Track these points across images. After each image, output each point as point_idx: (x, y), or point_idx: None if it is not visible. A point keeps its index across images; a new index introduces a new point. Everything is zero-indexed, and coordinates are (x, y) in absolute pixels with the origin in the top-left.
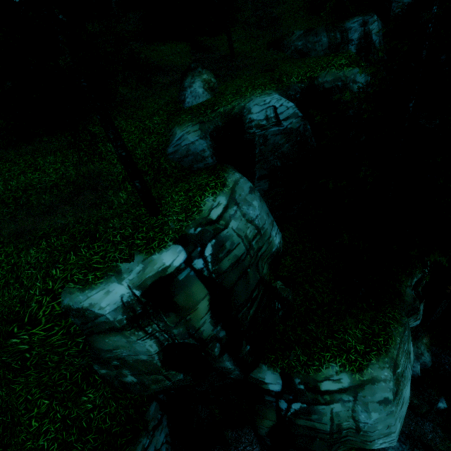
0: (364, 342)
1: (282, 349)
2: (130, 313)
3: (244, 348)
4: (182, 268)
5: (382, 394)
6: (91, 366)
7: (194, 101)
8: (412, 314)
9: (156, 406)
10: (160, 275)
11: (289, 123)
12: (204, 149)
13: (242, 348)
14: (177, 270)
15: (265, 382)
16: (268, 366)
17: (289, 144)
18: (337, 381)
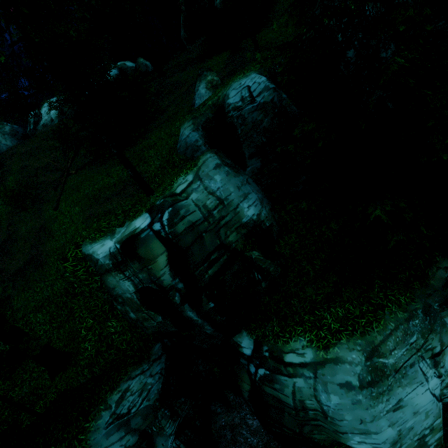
0: (342, 321)
1: (262, 319)
2: (114, 260)
3: (205, 303)
4: (145, 229)
5: (343, 377)
6: (112, 302)
7: (200, 102)
8: None
9: (160, 346)
10: (131, 234)
11: (262, 98)
12: (196, 140)
13: (203, 303)
14: (141, 231)
15: (241, 345)
16: (248, 333)
17: (269, 118)
18: (301, 355)
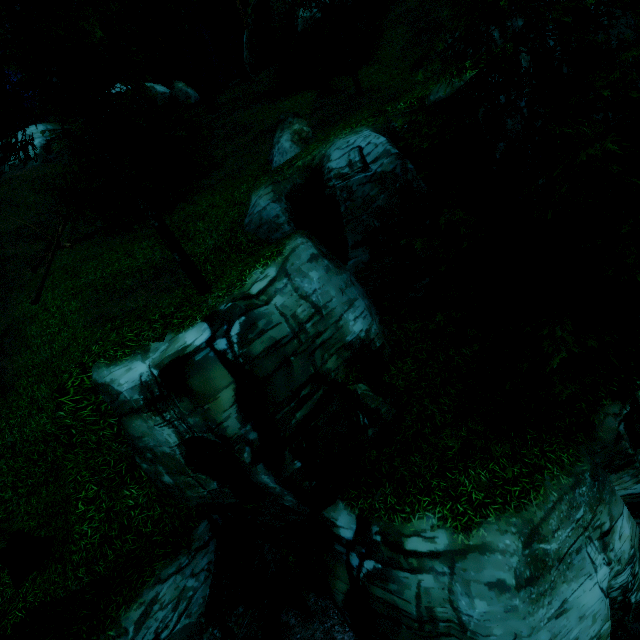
0: (487, 490)
1: (368, 484)
2: (147, 394)
3: (289, 463)
4: (202, 347)
5: (494, 573)
6: (134, 458)
7: (281, 159)
8: (622, 466)
9: (206, 525)
10: (178, 355)
11: (380, 166)
12: (277, 215)
13: (285, 462)
14: (196, 350)
15: (336, 524)
16: (346, 505)
17: (386, 194)
18: (430, 540)
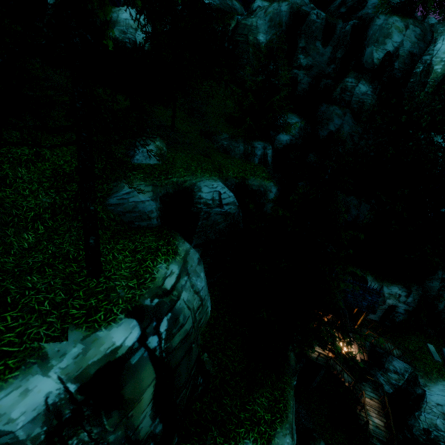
0: (270, 411)
1: (198, 433)
2: (53, 422)
3: (173, 442)
4: (136, 348)
5: None
6: None
7: (144, 160)
8: (293, 376)
9: None
10: (108, 360)
11: (229, 208)
12: (152, 210)
13: (172, 443)
14: (129, 352)
15: None
16: None
17: (225, 223)
18: None
